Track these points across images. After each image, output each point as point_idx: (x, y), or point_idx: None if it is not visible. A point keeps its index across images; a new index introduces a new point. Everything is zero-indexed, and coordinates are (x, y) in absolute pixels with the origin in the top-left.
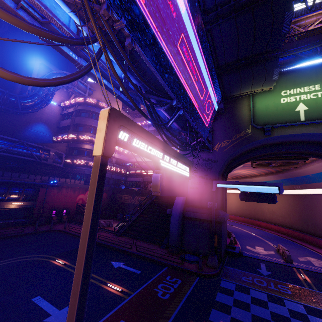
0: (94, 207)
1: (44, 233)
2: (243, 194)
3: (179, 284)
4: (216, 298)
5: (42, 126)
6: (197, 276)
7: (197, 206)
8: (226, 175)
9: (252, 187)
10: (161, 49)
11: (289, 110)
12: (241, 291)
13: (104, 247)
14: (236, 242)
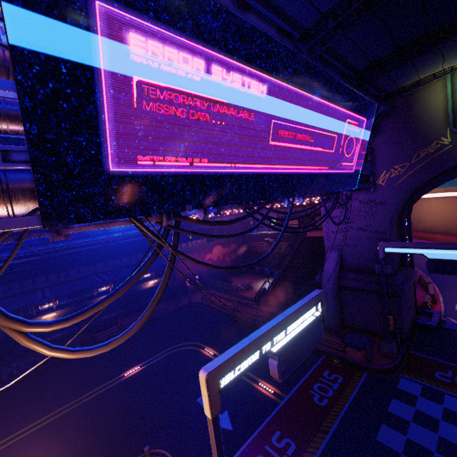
0: (218, 455)
1: (185, 308)
2: (433, 264)
3: (339, 383)
4: (389, 407)
5: None
6: (365, 370)
7: (360, 270)
8: (408, 208)
9: (451, 253)
10: (245, 175)
11: None
12: (430, 397)
13: (248, 325)
14: (436, 301)
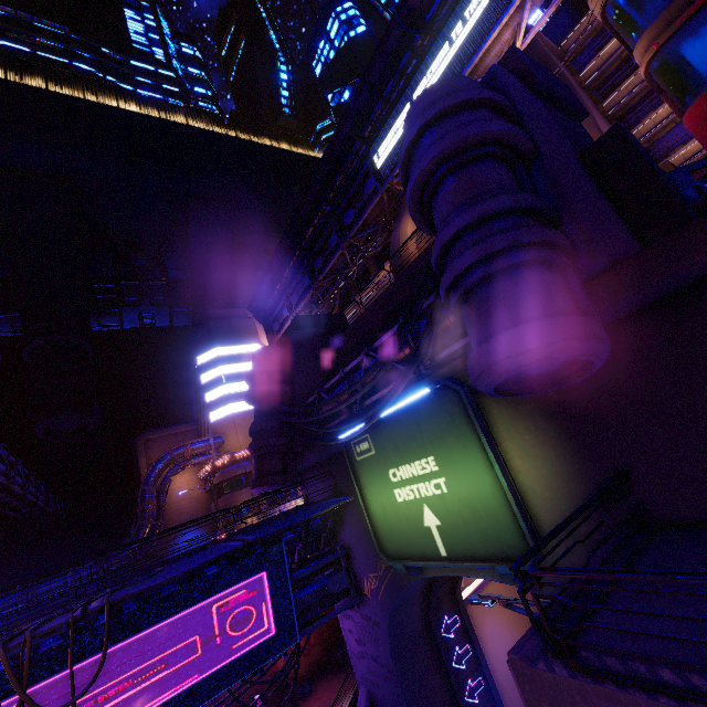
0: None
1: None
2: None
3: None
4: None
5: (188, 533)
6: None
7: None
8: (453, 595)
9: None
10: None
11: (416, 524)
12: None
13: None
14: None
